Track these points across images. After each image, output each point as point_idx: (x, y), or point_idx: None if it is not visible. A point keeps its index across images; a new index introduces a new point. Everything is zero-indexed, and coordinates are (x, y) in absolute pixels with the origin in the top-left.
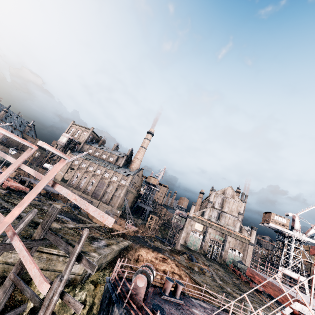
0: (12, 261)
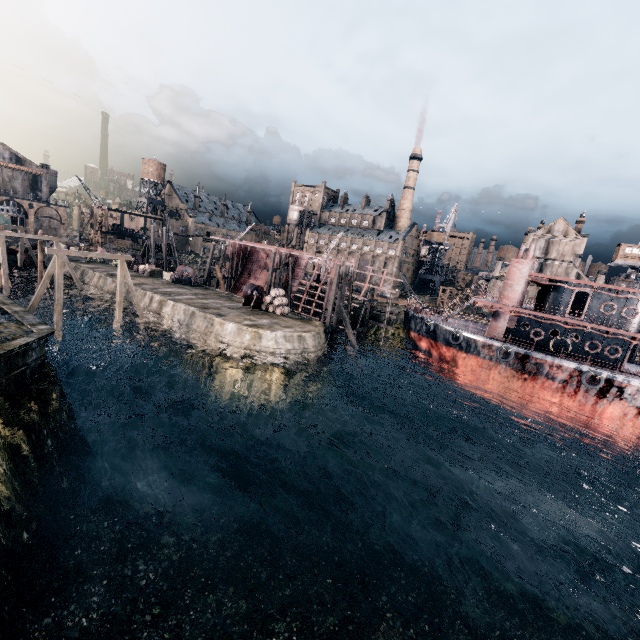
0: (357, 315)
